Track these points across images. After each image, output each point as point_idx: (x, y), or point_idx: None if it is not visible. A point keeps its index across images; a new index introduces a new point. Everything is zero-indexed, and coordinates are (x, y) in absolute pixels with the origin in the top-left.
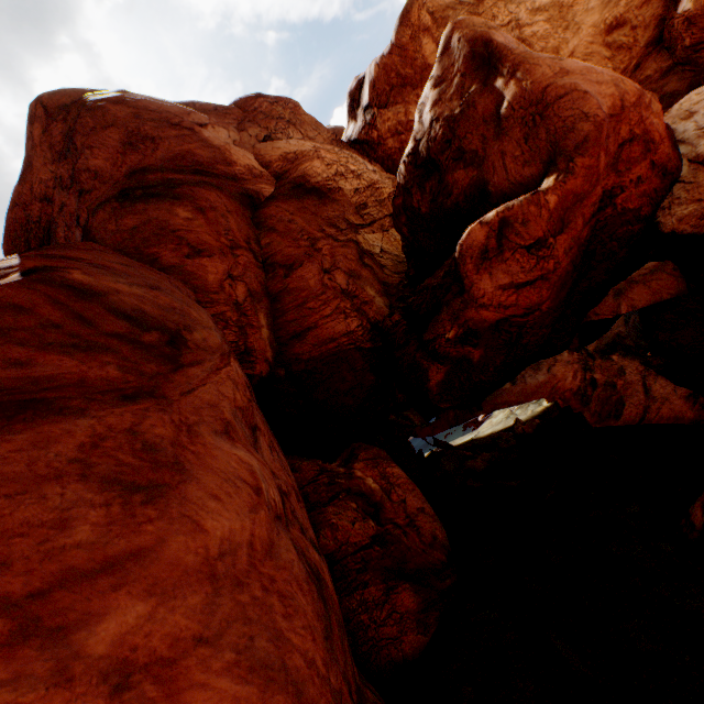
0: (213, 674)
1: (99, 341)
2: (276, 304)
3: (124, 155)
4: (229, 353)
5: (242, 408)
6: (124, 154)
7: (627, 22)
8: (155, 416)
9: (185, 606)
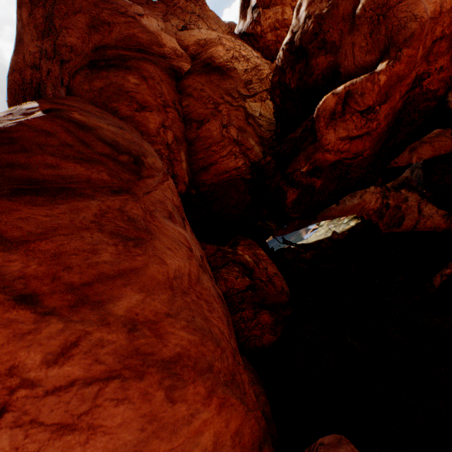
0: (177, 329)
1: (95, 157)
2: (191, 147)
3: (90, 35)
4: (167, 173)
5: (177, 206)
6: (90, 34)
7: None
8: (132, 203)
9: (159, 299)
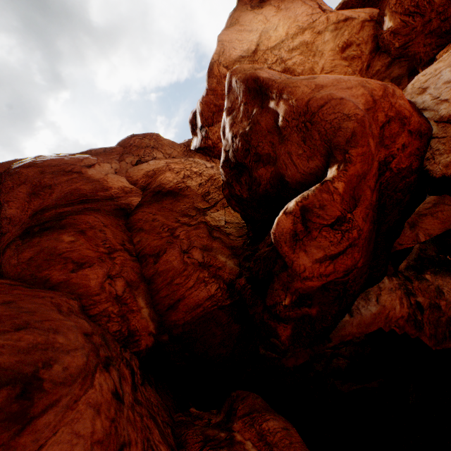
0: None
1: None
2: (151, 285)
3: (30, 202)
4: (94, 369)
5: (101, 439)
6: (30, 201)
7: (353, 43)
8: None
9: None
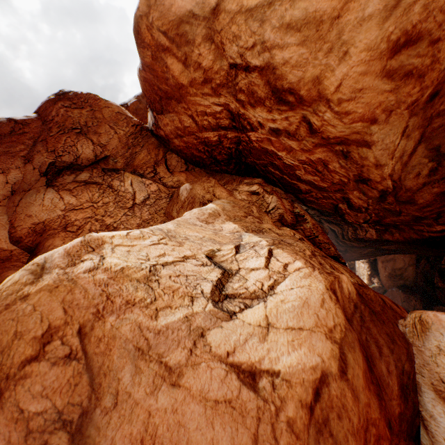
0: None
1: None
2: None
3: None
4: None
5: None
6: None
7: (424, 34)
8: None
9: None
